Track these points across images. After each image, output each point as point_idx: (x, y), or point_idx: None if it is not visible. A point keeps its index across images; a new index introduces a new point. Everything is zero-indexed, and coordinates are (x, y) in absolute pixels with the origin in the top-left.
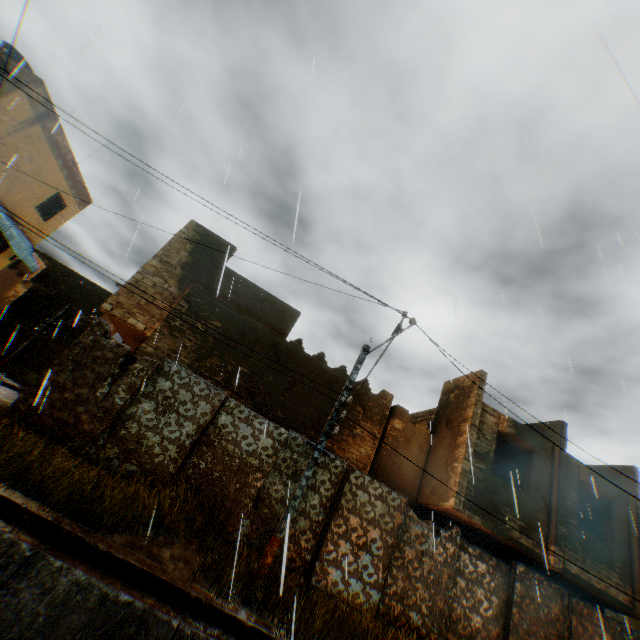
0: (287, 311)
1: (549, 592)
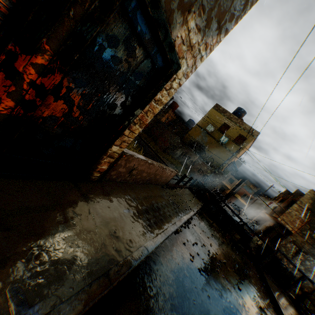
0: None
1: None
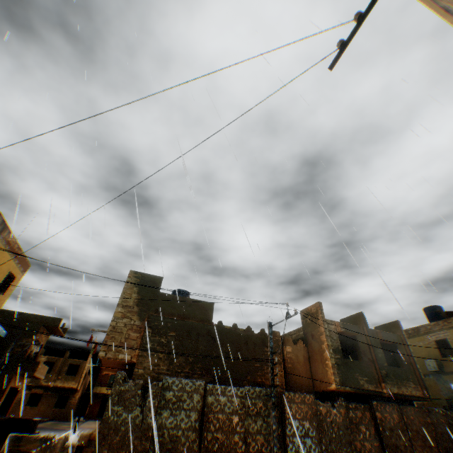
0: (206, 306)
1: (390, 409)
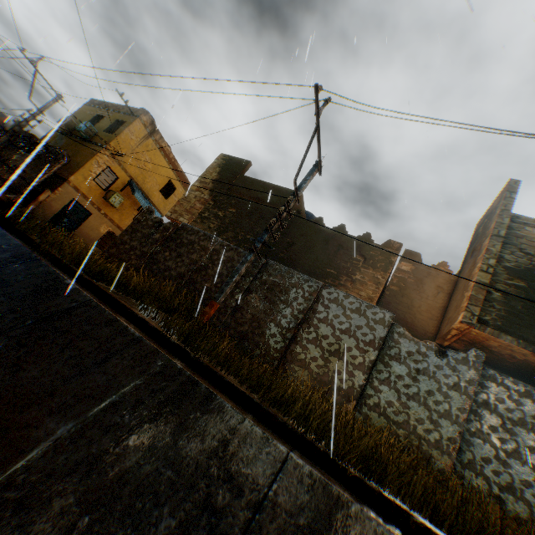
0: (289, 194)
1: None
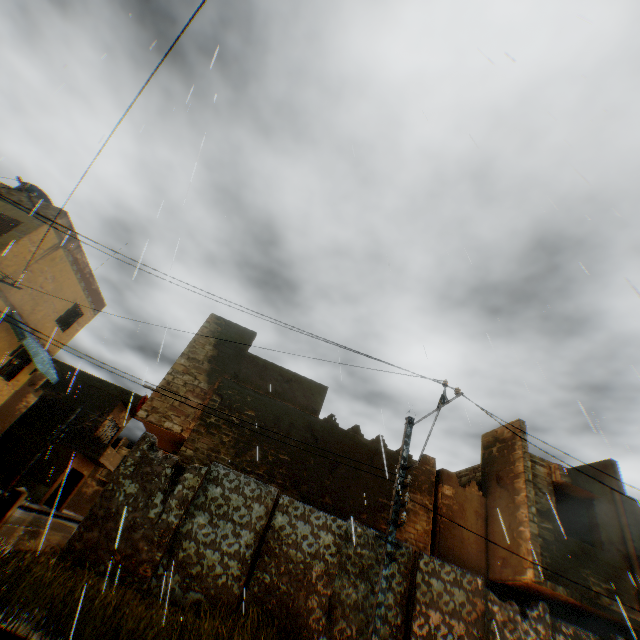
0: (314, 388)
1: None
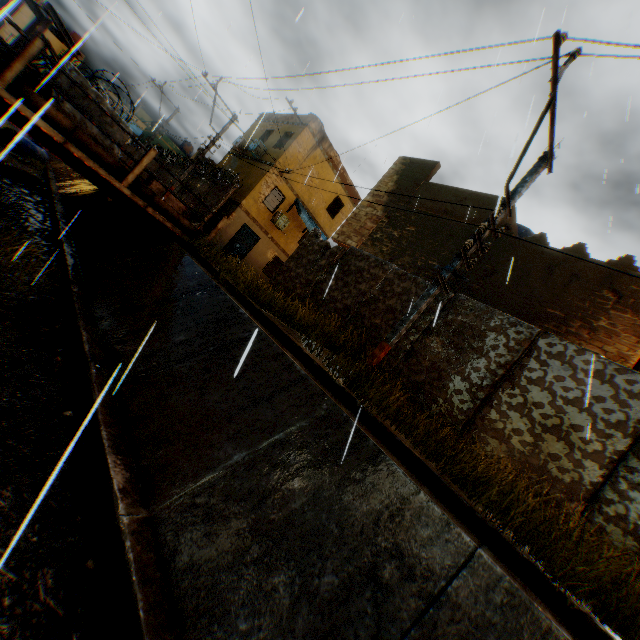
0: (493, 202)
1: None
